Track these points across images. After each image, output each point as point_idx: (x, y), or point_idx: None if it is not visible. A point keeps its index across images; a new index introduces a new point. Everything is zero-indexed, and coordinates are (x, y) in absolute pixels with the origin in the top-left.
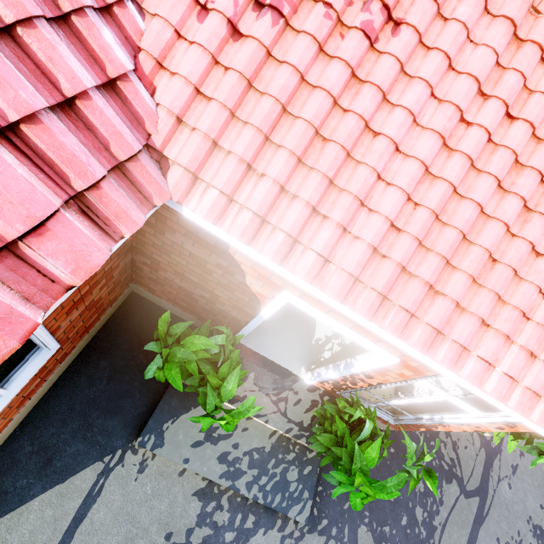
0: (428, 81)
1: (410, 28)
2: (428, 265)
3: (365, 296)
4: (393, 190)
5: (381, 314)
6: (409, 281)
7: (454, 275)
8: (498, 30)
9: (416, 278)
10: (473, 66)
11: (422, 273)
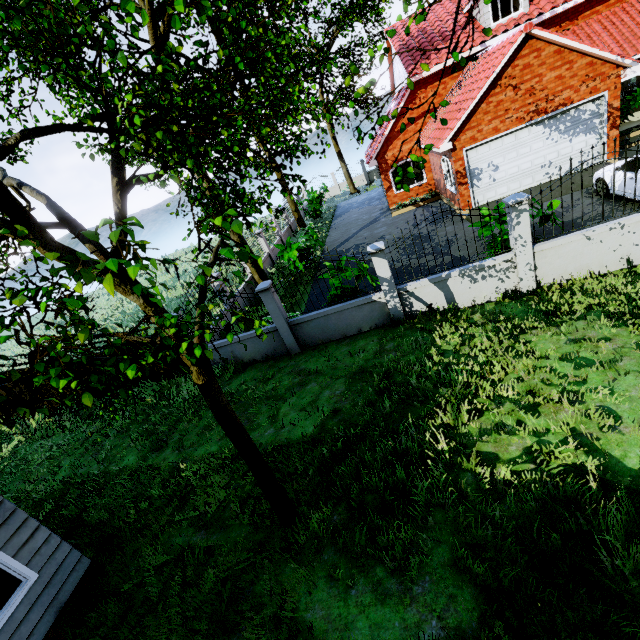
0: (594, 36)
1: (582, 38)
2: (632, 42)
3: (629, 54)
4: (610, 45)
5: (637, 53)
6: (633, 47)
7: (639, 39)
8: (594, 25)
9: (633, 45)
10: (597, 29)
11: (633, 44)
